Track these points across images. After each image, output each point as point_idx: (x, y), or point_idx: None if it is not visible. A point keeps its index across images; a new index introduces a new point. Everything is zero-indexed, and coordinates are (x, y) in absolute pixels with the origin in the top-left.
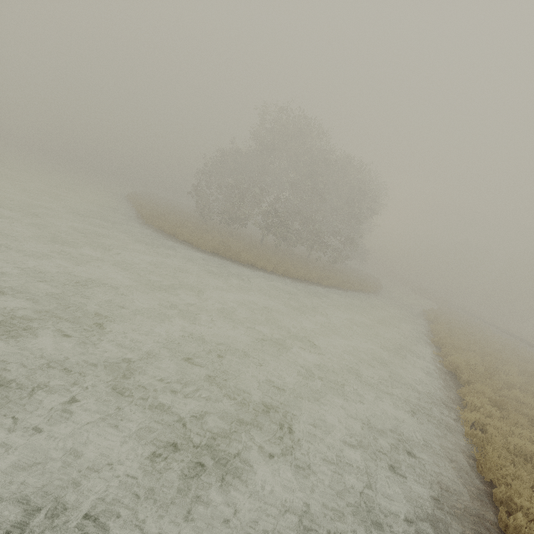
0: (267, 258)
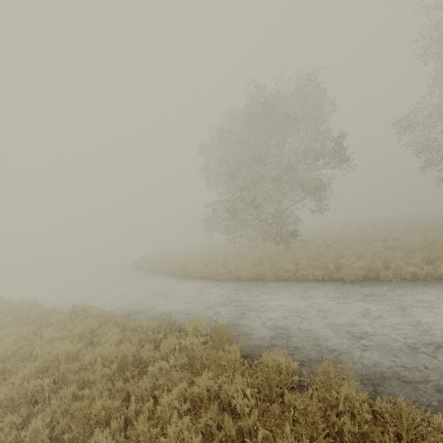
0: (163, 256)
